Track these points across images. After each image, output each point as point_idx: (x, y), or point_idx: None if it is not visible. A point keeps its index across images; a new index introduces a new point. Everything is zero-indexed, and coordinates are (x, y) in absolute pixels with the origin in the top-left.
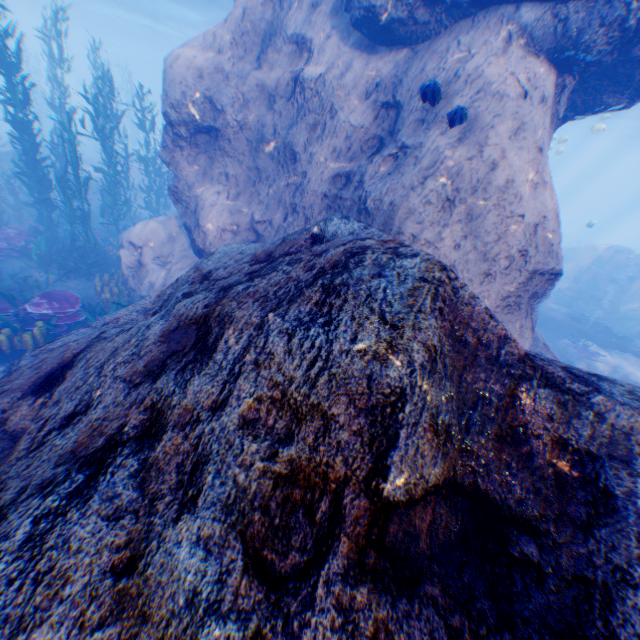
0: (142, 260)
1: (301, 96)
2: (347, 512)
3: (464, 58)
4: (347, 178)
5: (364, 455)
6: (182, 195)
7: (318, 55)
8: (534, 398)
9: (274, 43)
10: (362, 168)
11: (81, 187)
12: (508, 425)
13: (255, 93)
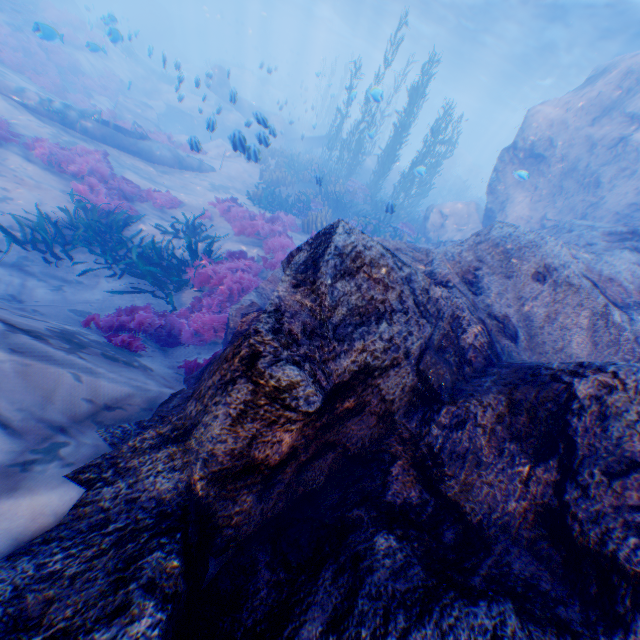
0: (442, 223)
1: (621, 151)
2: None
3: None
4: (639, 206)
5: None
6: (495, 191)
7: None
8: None
9: (609, 114)
10: None
11: None
12: None
13: (581, 141)
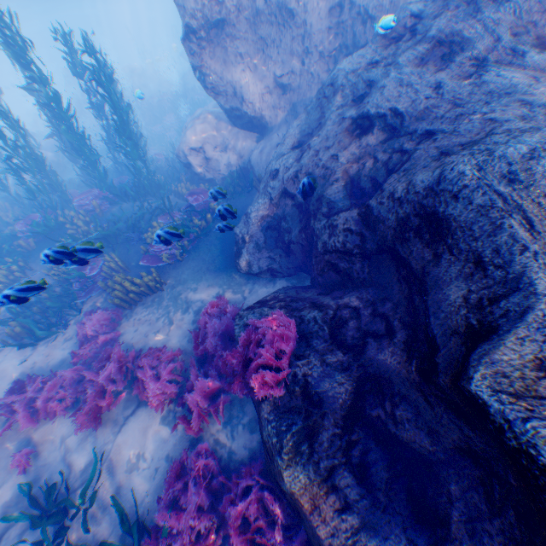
0: (206, 156)
1: None
2: None
3: None
4: (340, 8)
5: None
6: (218, 88)
7: None
8: None
9: None
10: None
11: (127, 128)
12: None
13: None
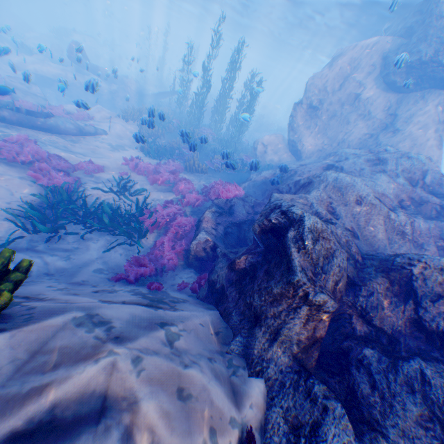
0: (266, 151)
1: (357, 103)
2: (418, 182)
3: (423, 105)
4: (370, 135)
5: (420, 177)
6: (294, 129)
7: (366, 91)
8: (442, 179)
9: (347, 81)
10: (377, 133)
11: None
12: (437, 183)
13: (335, 98)
